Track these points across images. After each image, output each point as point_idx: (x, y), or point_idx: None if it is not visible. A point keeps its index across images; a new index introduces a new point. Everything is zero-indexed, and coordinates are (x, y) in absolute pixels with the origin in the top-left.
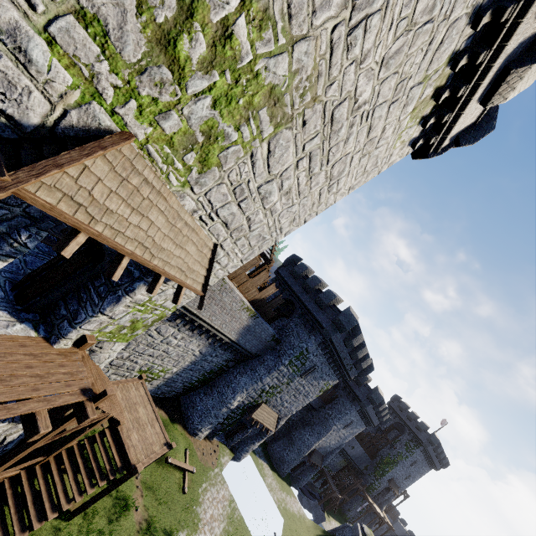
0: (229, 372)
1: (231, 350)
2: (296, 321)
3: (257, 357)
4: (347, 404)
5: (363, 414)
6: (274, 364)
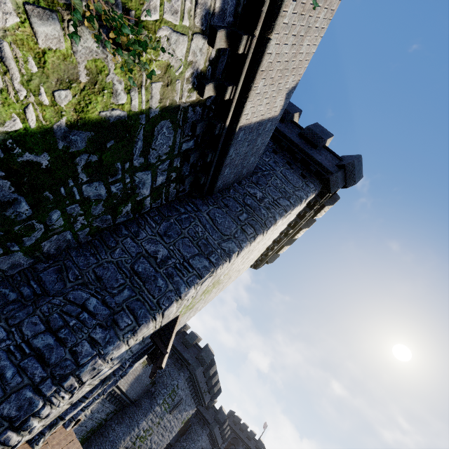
0: (106, 425)
1: (115, 401)
2: (167, 361)
3: (135, 402)
4: (199, 431)
5: (211, 436)
6: (150, 406)
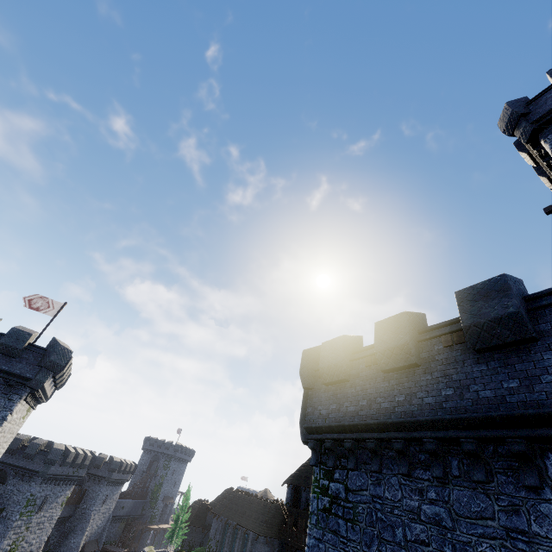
0: None
1: None
2: (12, 482)
3: None
4: (96, 488)
5: (112, 483)
6: (6, 528)
